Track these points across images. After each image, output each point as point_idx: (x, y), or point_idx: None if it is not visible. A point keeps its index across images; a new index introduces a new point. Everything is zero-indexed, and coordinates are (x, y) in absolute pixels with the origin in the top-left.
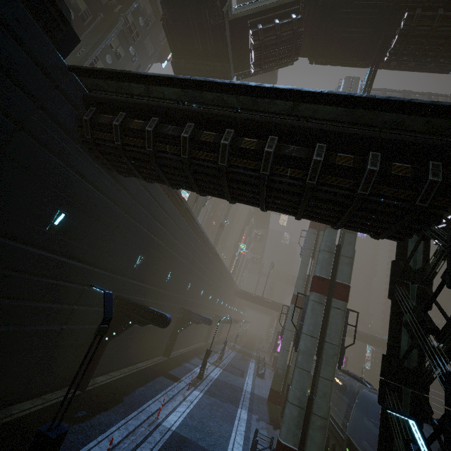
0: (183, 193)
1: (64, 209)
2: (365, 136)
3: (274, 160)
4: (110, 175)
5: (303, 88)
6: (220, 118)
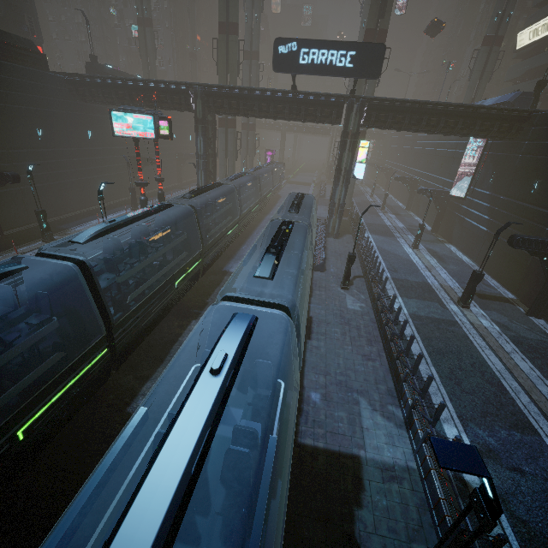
0: (135, 29)
1: (89, 129)
2: (164, 89)
3: (145, 100)
4: (92, 103)
5: (138, 78)
6: (121, 86)
